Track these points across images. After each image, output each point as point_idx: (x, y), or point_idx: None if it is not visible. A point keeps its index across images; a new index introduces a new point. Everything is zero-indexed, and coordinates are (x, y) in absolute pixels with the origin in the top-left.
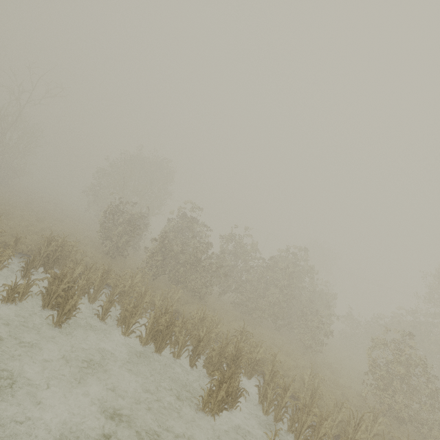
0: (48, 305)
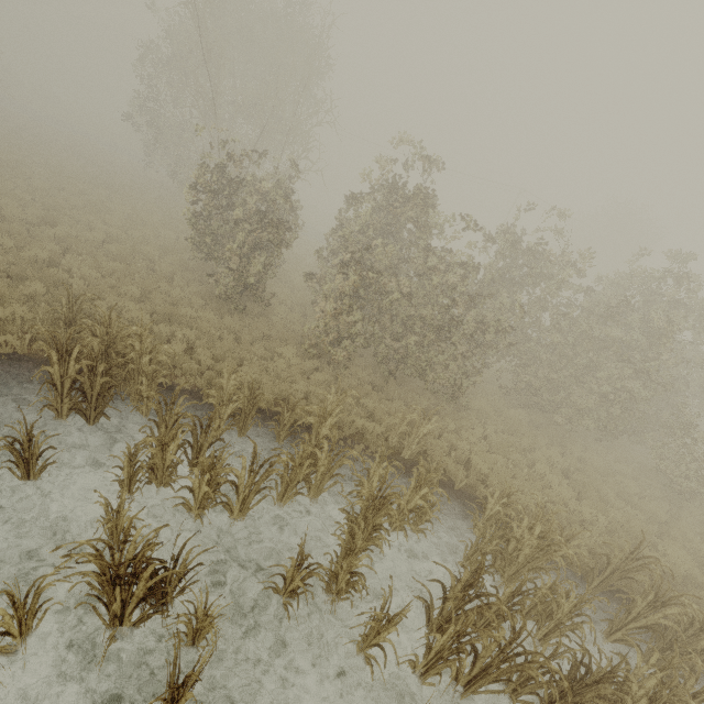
0: (121, 622)
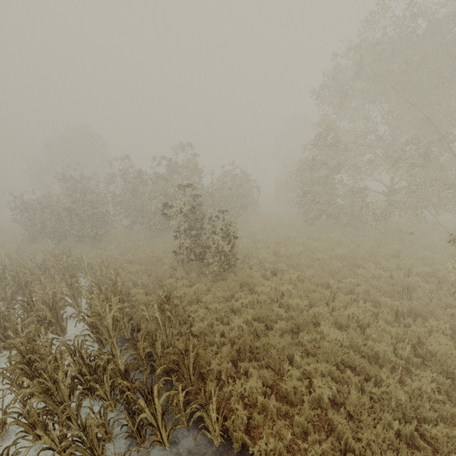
0: None
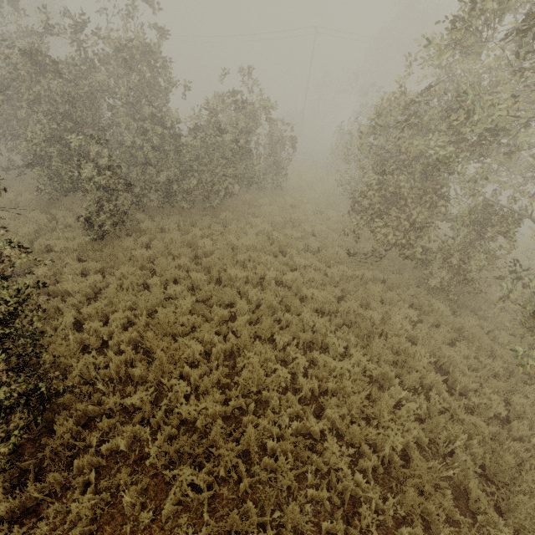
0: None
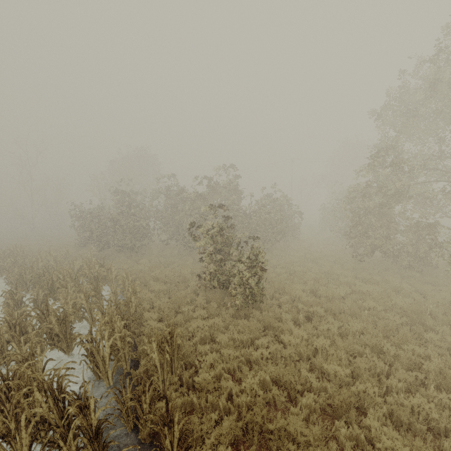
0: None
